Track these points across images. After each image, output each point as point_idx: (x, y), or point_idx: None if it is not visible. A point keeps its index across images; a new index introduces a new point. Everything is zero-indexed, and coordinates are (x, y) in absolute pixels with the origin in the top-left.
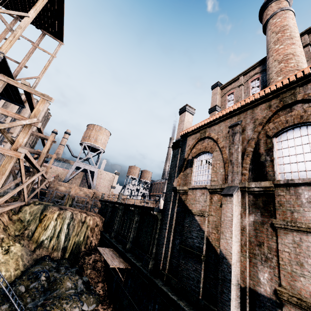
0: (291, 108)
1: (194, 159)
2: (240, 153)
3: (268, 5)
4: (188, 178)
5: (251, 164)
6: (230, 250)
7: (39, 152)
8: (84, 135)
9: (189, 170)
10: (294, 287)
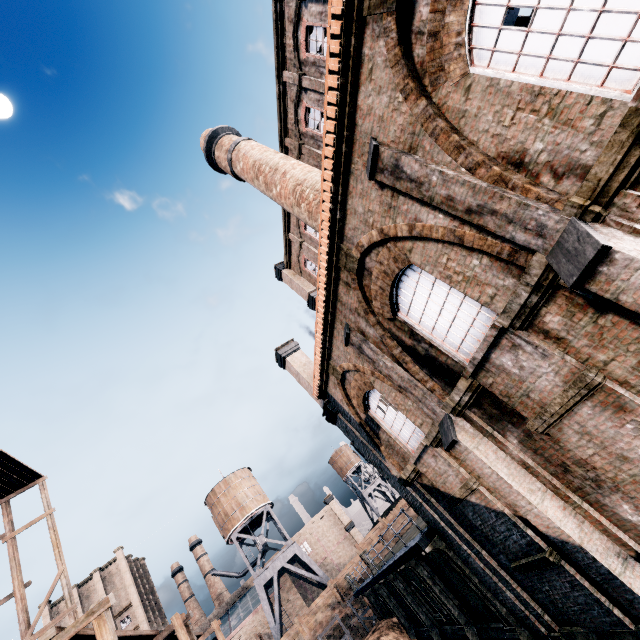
0: (366, 268)
1: (369, 412)
2: (396, 366)
3: (213, 158)
4: (396, 448)
5: (422, 367)
6: (552, 524)
7: None
8: (218, 524)
9: (383, 435)
10: None
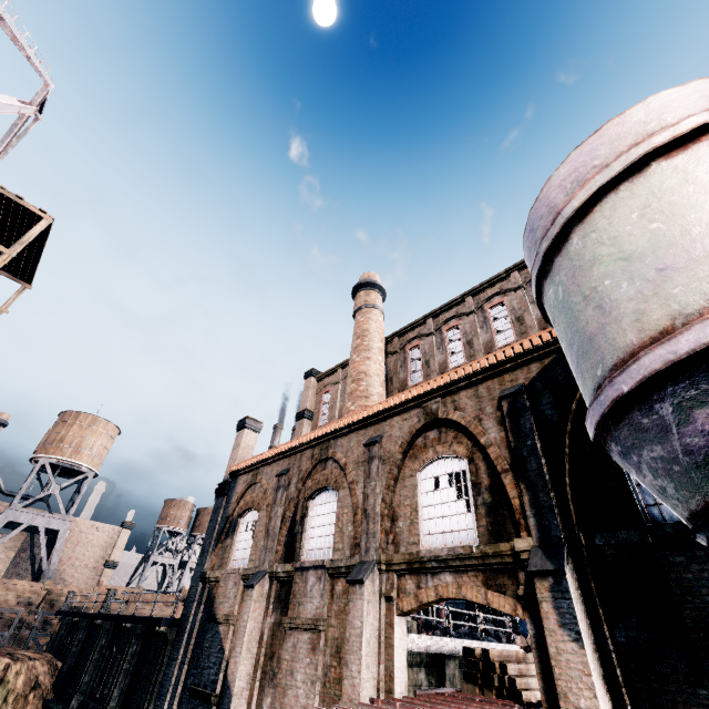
0: (326, 464)
1: (240, 518)
2: (280, 519)
3: (358, 291)
4: (226, 554)
5: (287, 536)
6: (236, 673)
7: None
8: (46, 438)
9: (230, 540)
10: (283, 706)
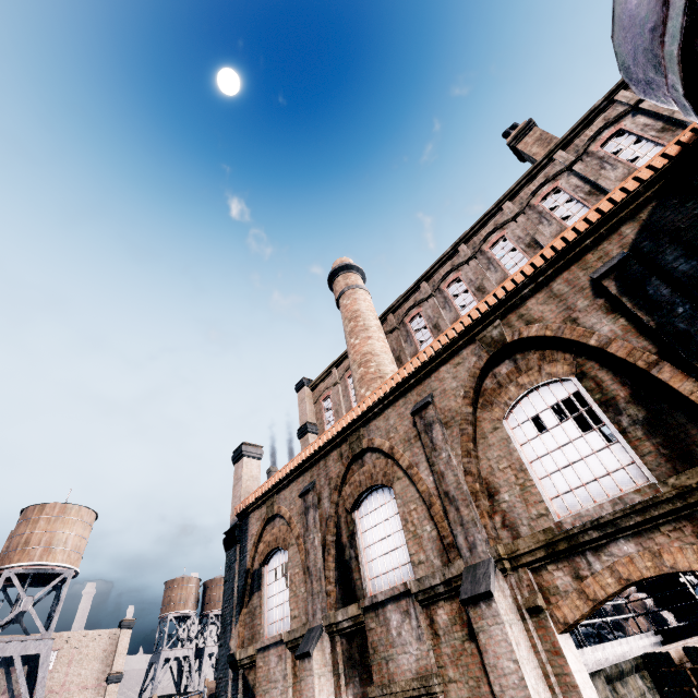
0: (363, 459)
1: (264, 567)
2: (320, 549)
3: (335, 278)
4: (256, 620)
5: (336, 568)
6: None
7: None
8: (8, 545)
9: (256, 599)
10: None
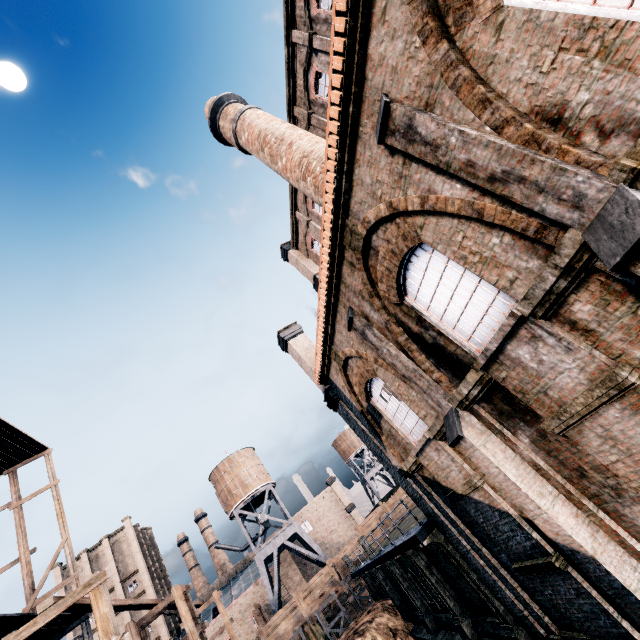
0: (372, 247)
1: (371, 401)
2: (401, 354)
3: (218, 129)
4: (397, 438)
5: (428, 357)
6: (562, 532)
7: (183, 639)
8: (221, 500)
9: (385, 425)
10: None
